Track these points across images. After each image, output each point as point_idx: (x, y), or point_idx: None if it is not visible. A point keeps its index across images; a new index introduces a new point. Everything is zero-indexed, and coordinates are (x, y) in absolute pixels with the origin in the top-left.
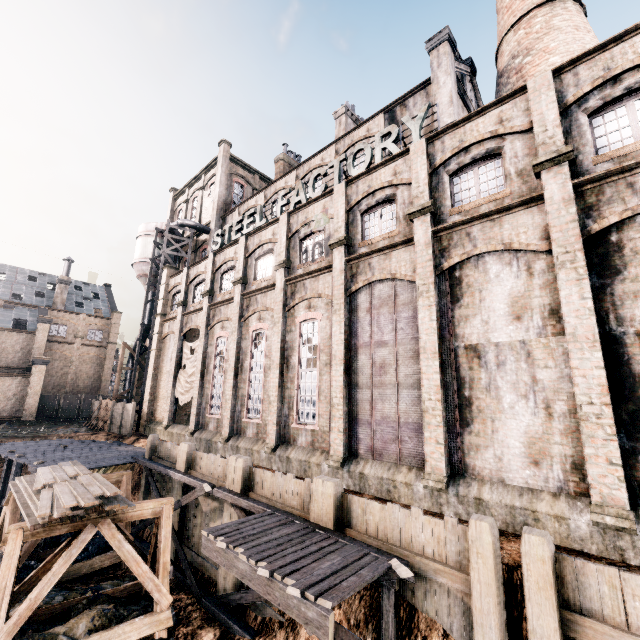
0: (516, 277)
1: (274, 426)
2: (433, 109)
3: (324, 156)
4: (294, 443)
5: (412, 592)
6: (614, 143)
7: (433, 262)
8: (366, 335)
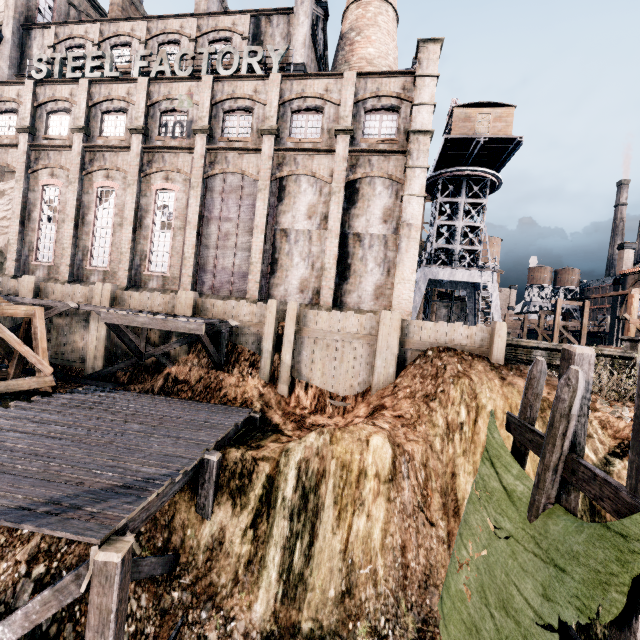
0: (314, 194)
1: (126, 272)
2: (291, 42)
3: (184, 24)
4: (145, 286)
5: (236, 338)
6: (371, 134)
7: (271, 171)
8: (217, 211)
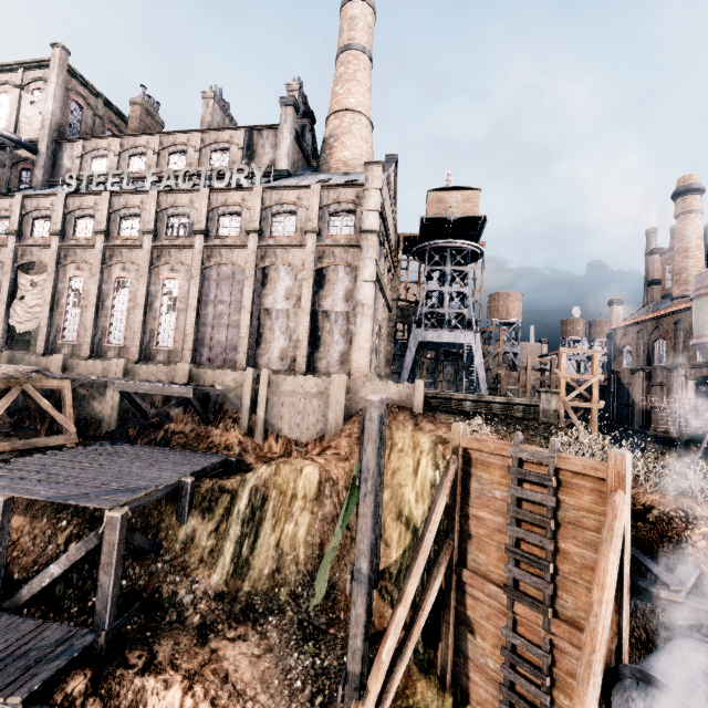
0: (290, 280)
1: (138, 348)
2: (277, 152)
3: (191, 138)
4: (154, 359)
5: (222, 400)
6: (335, 232)
7: (256, 262)
8: (213, 296)
